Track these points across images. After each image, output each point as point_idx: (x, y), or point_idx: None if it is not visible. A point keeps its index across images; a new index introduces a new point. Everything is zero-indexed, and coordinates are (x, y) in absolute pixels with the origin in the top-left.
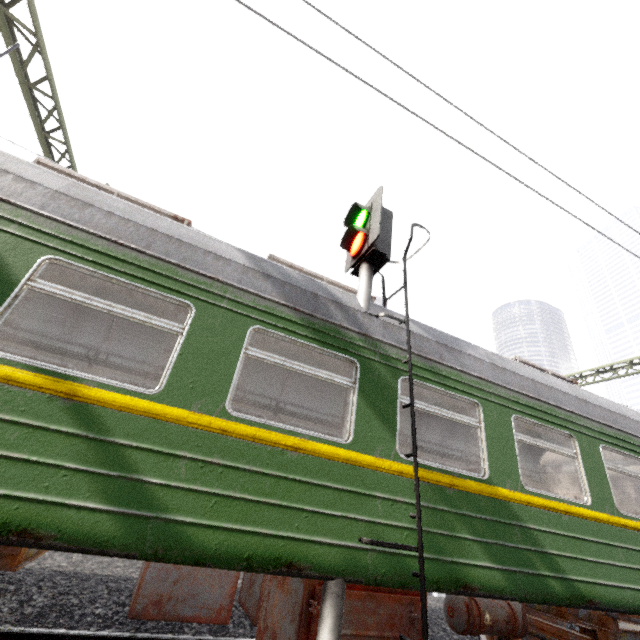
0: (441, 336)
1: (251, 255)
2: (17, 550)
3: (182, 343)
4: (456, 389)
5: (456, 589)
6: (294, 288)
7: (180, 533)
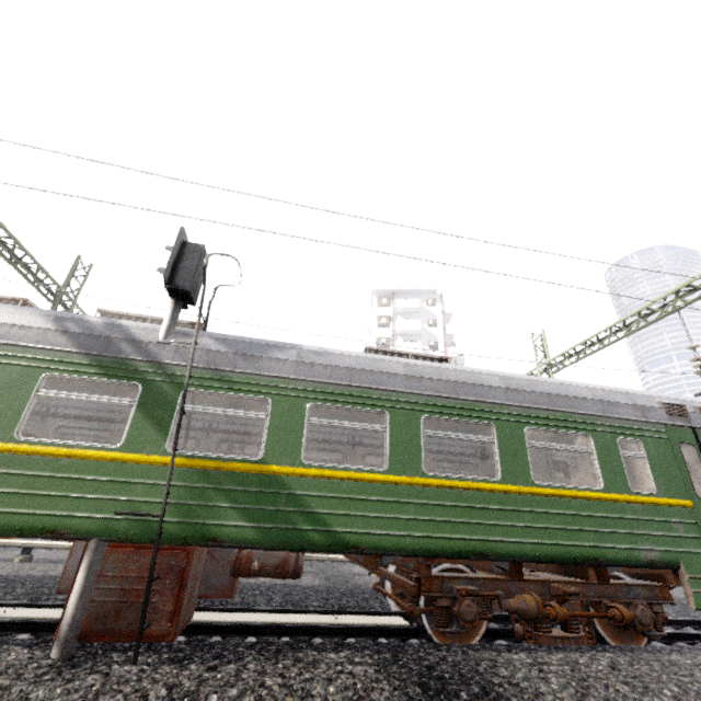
0: (246, 347)
1: (60, 317)
2: None
3: None
4: (245, 391)
5: (204, 542)
6: (89, 337)
7: None
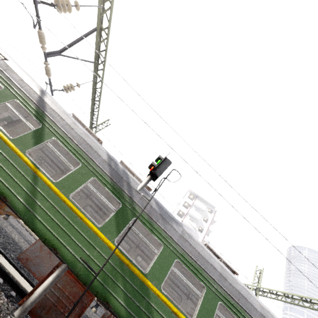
0: (165, 214)
1: (110, 157)
2: (2, 204)
3: (71, 173)
4: (156, 234)
5: (103, 301)
6: (116, 172)
7: (35, 220)
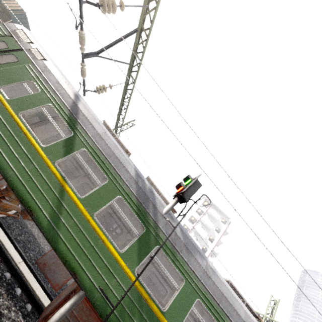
0: (189, 243)
1: (138, 174)
2: (28, 215)
3: (97, 189)
4: (178, 267)
5: None
6: (142, 192)
7: (57, 239)
